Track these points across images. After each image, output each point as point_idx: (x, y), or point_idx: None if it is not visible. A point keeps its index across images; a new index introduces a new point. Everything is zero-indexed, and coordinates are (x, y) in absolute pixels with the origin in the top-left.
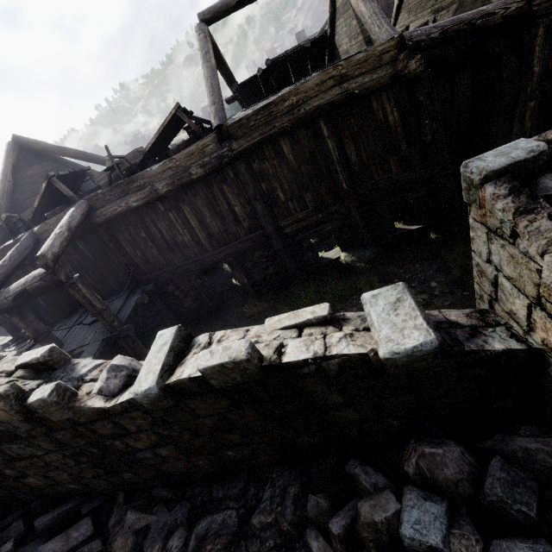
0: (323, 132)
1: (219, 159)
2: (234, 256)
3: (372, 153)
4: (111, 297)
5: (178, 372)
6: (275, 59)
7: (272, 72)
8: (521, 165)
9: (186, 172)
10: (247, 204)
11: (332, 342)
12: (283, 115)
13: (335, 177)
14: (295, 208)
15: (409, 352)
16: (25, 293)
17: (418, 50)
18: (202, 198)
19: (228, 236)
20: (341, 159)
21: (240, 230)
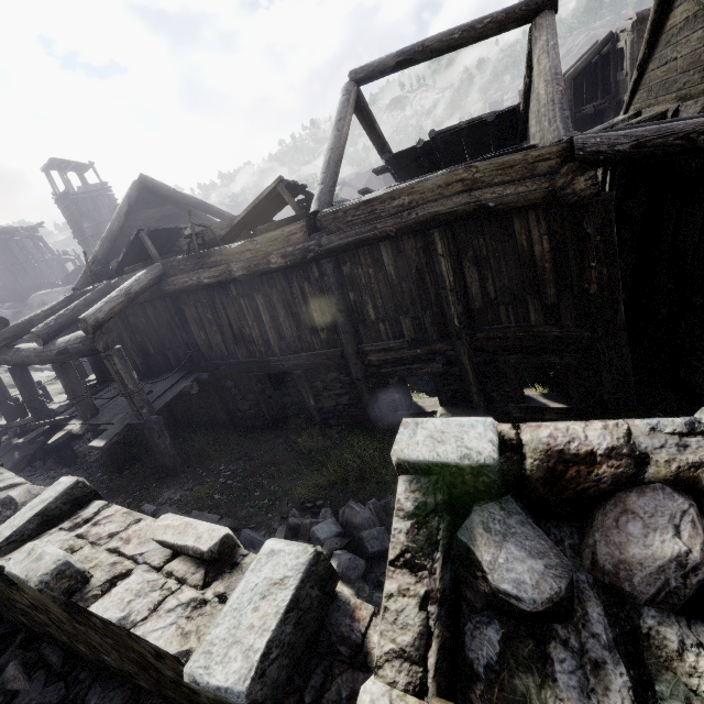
0: (437, 247)
1: (304, 252)
2: (303, 369)
3: (503, 288)
4: (166, 374)
5: (18, 550)
6: (444, 131)
7: (436, 145)
8: (453, 470)
9: (265, 259)
10: (329, 313)
11: (163, 607)
12: (389, 215)
13: (445, 307)
14: (387, 332)
15: (211, 690)
16: (67, 351)
17: (594, 164)
18: (279, 292)
19: (300, 344)
20: (457, 286)
21: (315, 341)
